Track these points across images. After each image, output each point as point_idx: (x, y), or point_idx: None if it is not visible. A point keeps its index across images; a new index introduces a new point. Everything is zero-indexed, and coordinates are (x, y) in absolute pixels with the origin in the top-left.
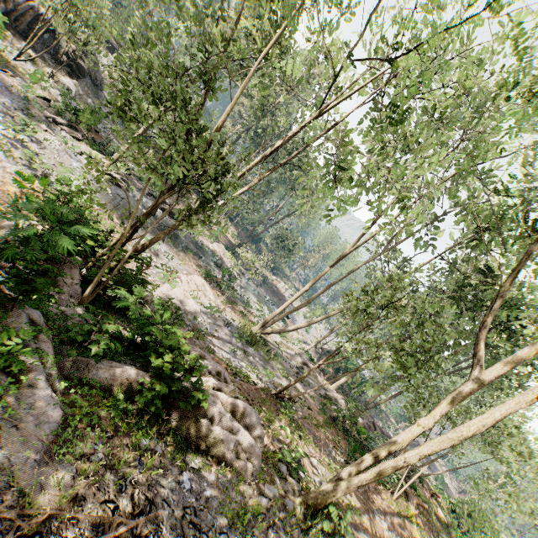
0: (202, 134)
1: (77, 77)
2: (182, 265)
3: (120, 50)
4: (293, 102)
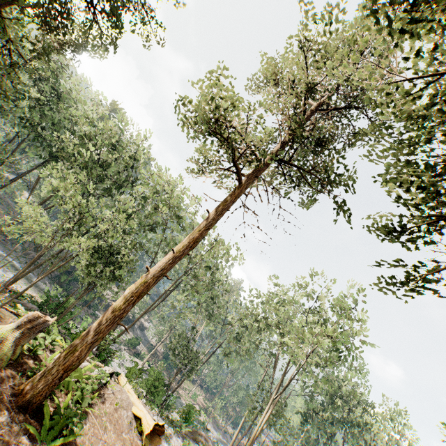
0: (191, 350)
1: (127, 324)
2: (177, 416)
3: (153, 314)
4: (215, 329)
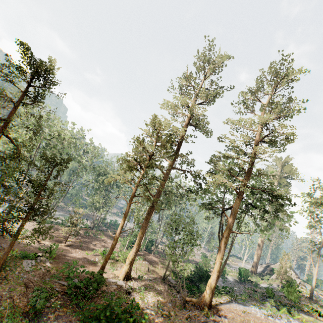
0: None
1: None
2: None
3: None
4: None
